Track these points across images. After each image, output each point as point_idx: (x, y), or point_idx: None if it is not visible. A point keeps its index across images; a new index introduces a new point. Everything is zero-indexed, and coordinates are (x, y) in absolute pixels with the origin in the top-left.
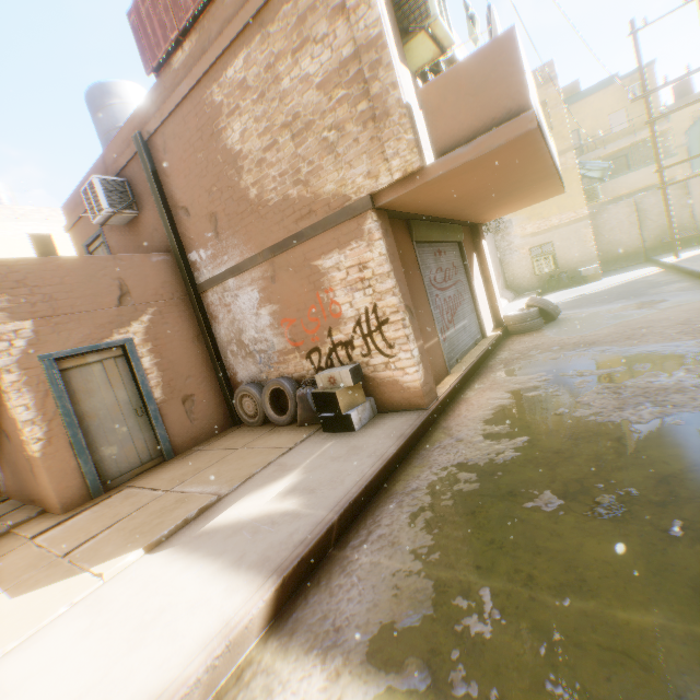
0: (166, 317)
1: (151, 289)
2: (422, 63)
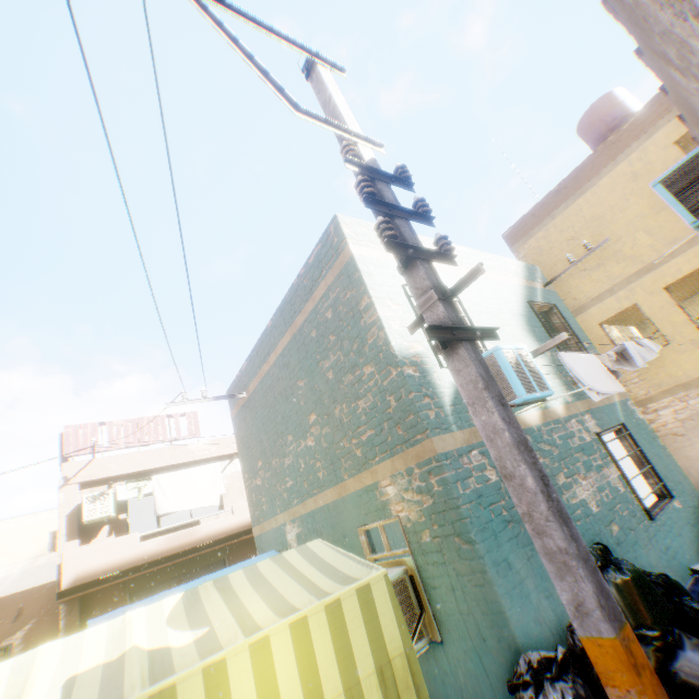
0: (43, 622)
1: (40, 605)
2: (108, 518)
